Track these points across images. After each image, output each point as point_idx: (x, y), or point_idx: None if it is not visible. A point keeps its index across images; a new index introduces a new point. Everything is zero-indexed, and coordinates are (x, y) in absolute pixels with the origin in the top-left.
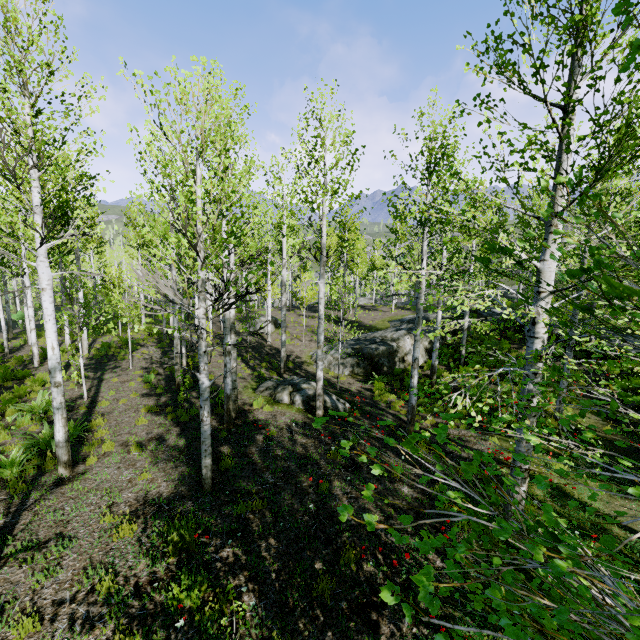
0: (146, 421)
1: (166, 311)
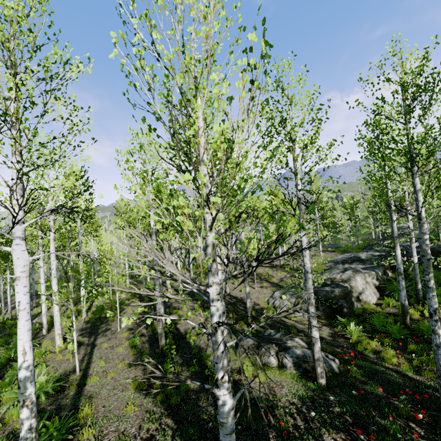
0: (135, 408)
1: (168, 297)
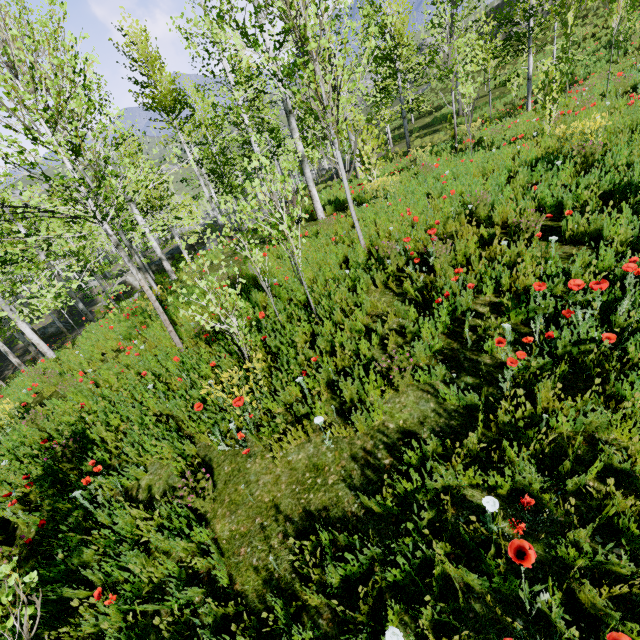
0: None
1: None
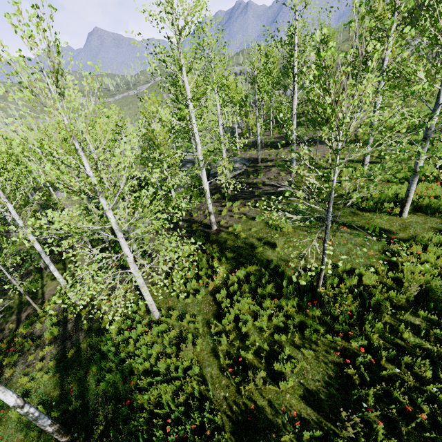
0: None
1: None
